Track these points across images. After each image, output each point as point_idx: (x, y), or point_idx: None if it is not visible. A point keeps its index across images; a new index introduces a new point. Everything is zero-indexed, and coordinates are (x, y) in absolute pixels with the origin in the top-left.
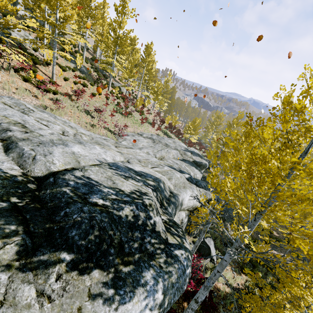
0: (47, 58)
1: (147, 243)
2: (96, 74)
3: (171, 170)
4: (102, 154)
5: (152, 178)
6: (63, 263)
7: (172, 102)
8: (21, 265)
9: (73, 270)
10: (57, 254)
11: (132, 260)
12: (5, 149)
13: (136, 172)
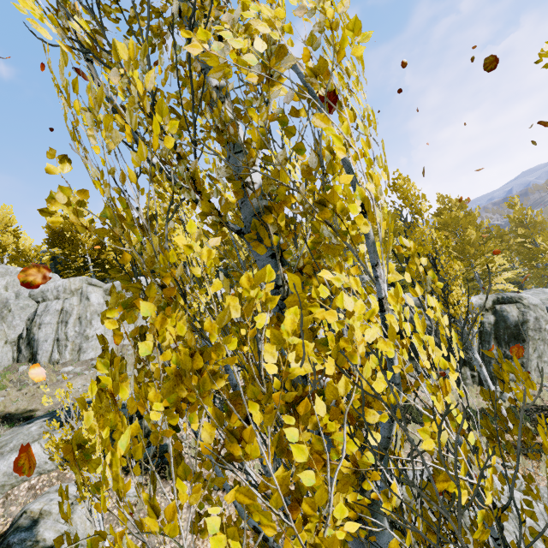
0: None
1: None
2: None
3: None
4: None
5: None
6: None
7: None
8: None
9: None
10: None
11: None
12: None
13: None
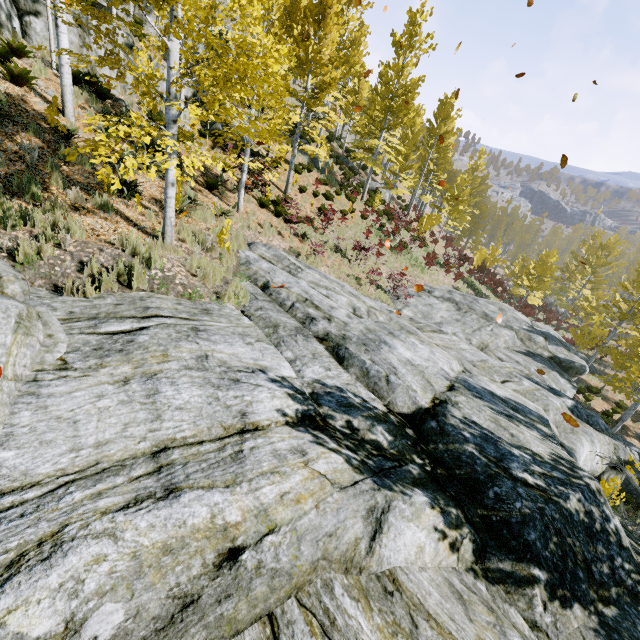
0: (275, 156)
1: (619, 568)
2: (338, 169)
3: (539, 390)
4: (436, 360)
5: (535, 417)
6: (540, 584)
7: (480, 213)
8: (483, 572)
9: (553, 598)
10: (524, 566)
11: (609, 596)
12: (336, 359)
13: (506, 402)
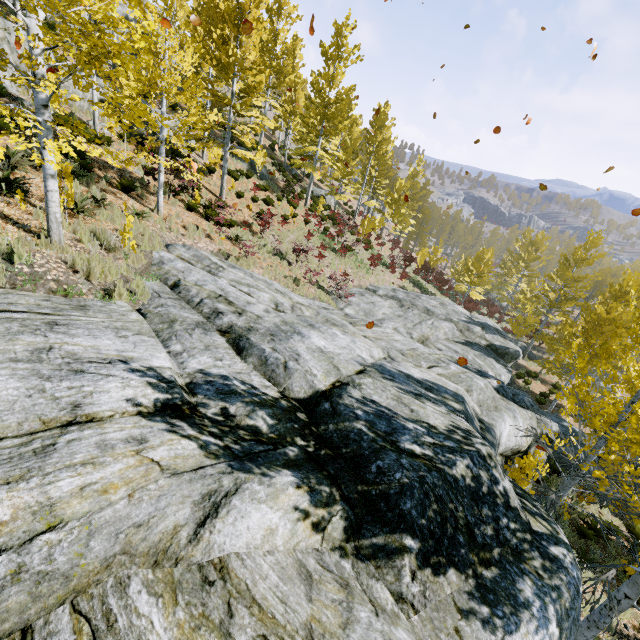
0: (209, 162)
1: (504, 529)
2: (281, 177)
3: (465, 373)
4: (355, 348)
5: (450, 395)
6: (411, 553)
7: (424, 217)
8: (353, 550)
9: (425, 567)
10: (396, 537)
11: (491, 558)
12: (236, 350)
13: (421, 383)
